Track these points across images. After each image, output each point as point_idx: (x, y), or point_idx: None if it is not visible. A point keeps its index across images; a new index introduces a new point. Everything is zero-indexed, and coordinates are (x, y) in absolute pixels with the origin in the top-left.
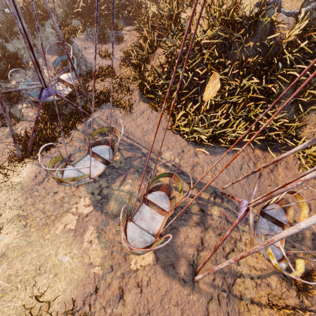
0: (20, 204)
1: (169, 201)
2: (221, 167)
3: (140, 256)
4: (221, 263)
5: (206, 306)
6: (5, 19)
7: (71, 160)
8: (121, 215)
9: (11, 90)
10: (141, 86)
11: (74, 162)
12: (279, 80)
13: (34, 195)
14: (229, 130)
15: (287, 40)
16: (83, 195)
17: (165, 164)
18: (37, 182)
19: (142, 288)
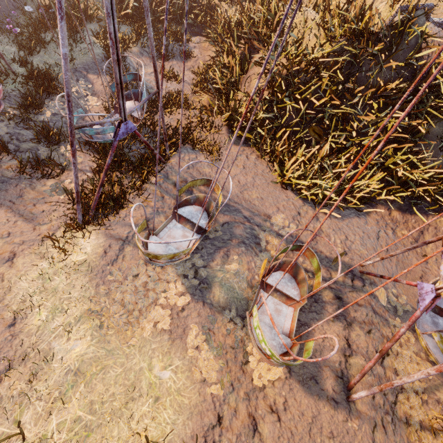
0: (89, 293)
1: (296, 285)
2: (353, 235)
3: (264, 366)
4: (409, 376)
5: (371, 436)
6: (25, 21)
7: (150, 227)
8: (267, 308)
9: (85, 124)
10: (231, 121)
11: (156, 231)
12: (427, 114)
13: (108, 280)
14: (360, 184)
15: (442, 60)
16: (172, 279)
17: (277, 232)
18: (108, 261)
19: (280, 414)
